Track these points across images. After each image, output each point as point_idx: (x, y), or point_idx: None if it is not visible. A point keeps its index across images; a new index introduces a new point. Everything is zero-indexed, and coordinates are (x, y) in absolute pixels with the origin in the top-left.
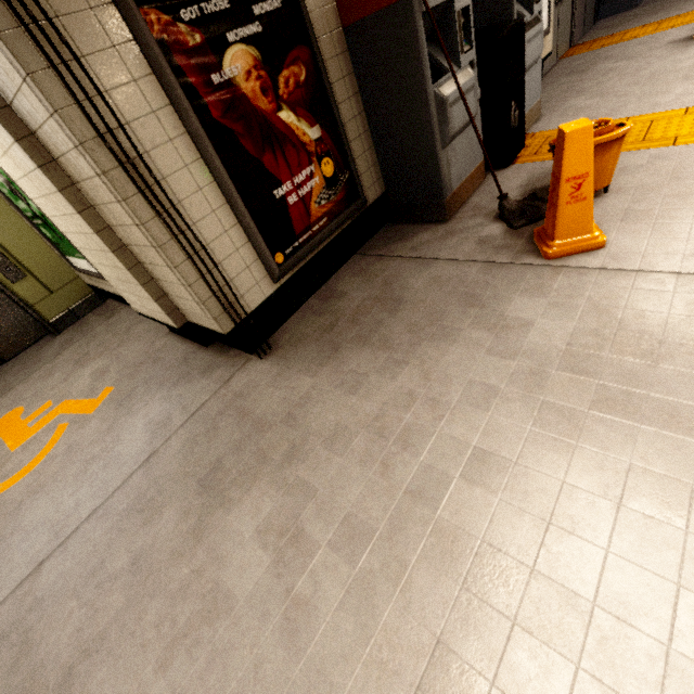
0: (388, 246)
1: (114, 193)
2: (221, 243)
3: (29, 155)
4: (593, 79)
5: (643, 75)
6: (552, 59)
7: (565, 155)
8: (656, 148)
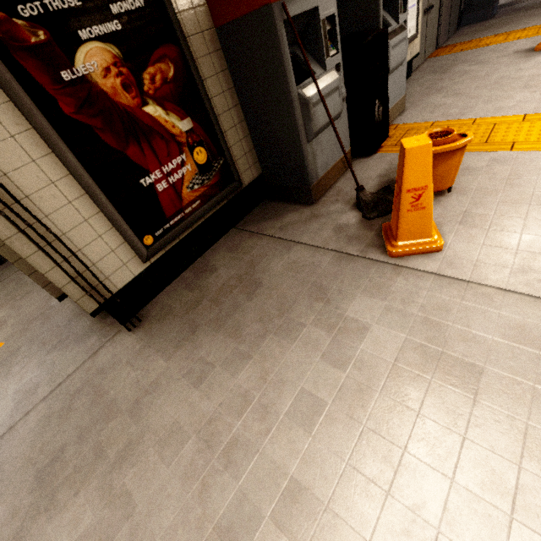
0: (261, 223)
1: None
2: (81, 231)
3: None
4: (451, 79)
5: (491, 79)
6: (420, 58)
7: (405, 169)
8: (496, 151)
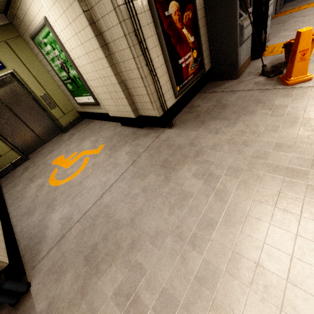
0: (213, 89)
1: (134, 54)
2: (162, 79)
3: (98, 42)
4: (290, 25)
5: (313, 22)
6: None
7: (300, 41)
8: None
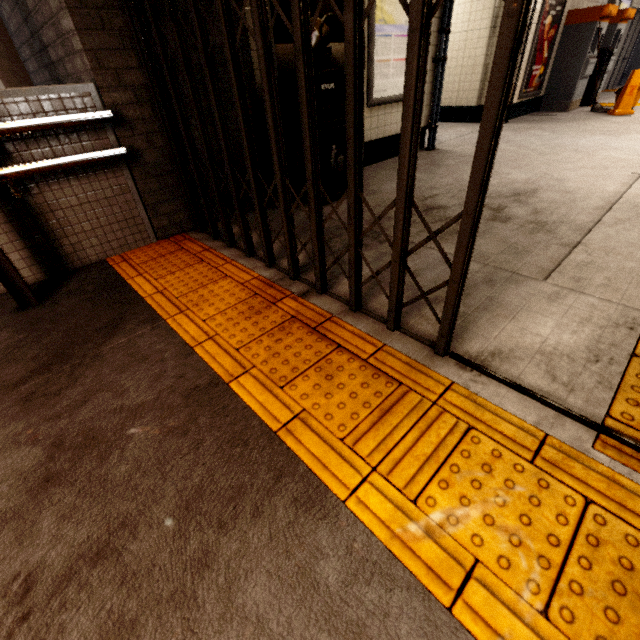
0: (541, 114)
1: None
2: (520, 73)
3: (491, 23)
4: None
5: None
6: None
7: (632, 78)
8: None
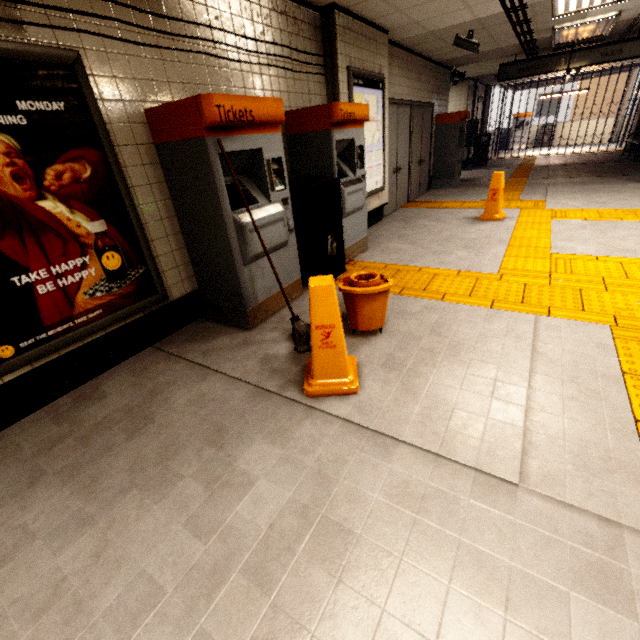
0: (186, 344)
1: None
2: None
3: None
4: (412, 229)
5: (442, 236)
6: (392, 207)
7: (312, 305)
8: (430, 299)
